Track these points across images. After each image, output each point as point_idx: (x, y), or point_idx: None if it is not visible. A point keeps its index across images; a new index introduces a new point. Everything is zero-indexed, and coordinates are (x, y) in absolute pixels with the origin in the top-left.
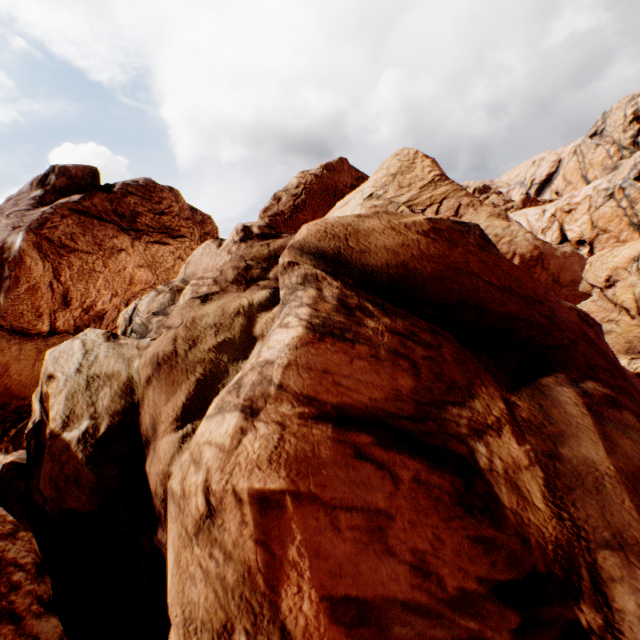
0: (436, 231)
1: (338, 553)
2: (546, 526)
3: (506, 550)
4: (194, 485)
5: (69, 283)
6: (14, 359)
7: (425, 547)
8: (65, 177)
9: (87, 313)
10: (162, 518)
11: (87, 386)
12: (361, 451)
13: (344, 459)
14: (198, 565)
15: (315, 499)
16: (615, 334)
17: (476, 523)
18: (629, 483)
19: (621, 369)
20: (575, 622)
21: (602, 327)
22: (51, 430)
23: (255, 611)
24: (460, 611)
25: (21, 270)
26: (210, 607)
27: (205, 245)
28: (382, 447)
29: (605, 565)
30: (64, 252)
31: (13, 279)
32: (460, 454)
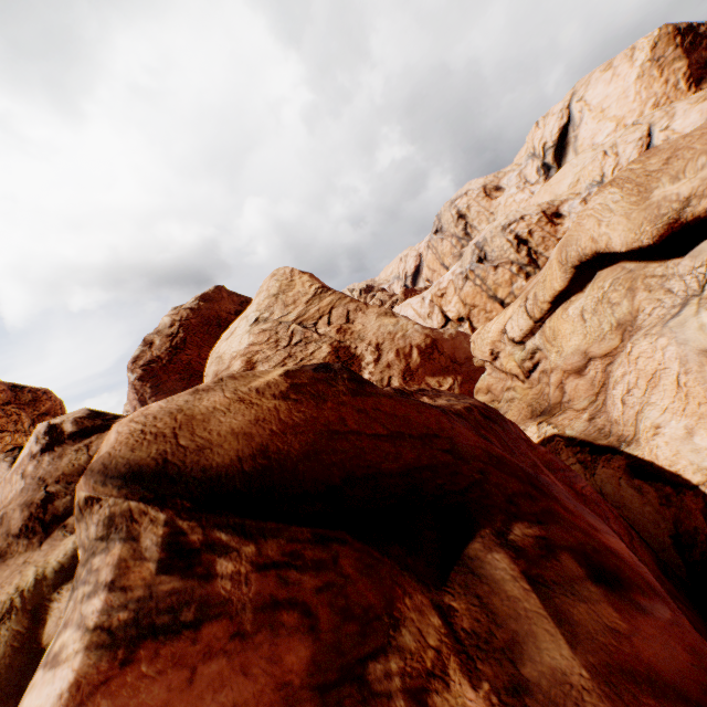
0: (297, 388)
1: None
2: None
3: None
4: None
5: None
6: None
7: None
8: None
9: None
10: None
11: None
12: None
13: None
14: None
15: None
16: (517, 400)
17: None
18: (611, 689)
19: (537, 479)
20: None
21: (505, 396)
22: None
23: None
24: None
25: None
26: None
27: None
28: None
29: None
30: None
31: None
32: None
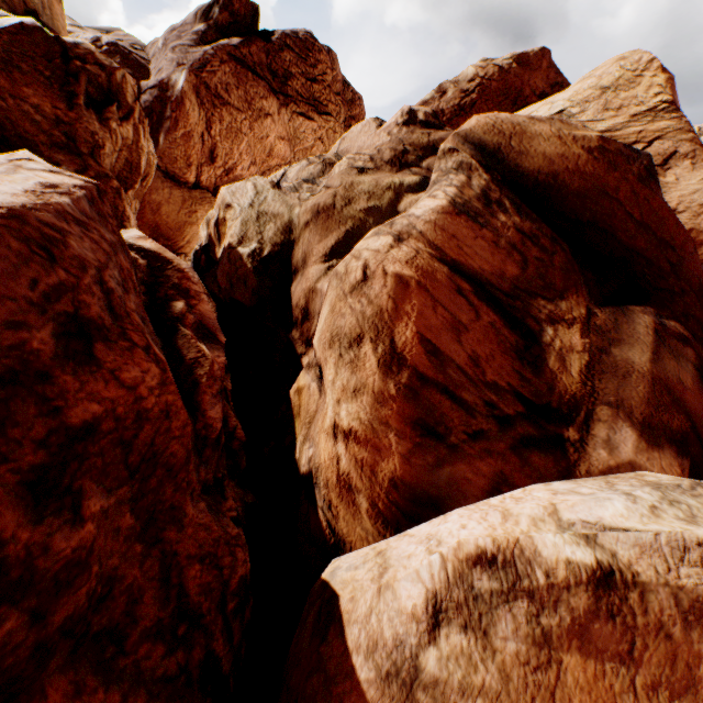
0: (602, 151)
1: (432, 321)
2: (571, 386)
3: (535, 389)
4: (355, 267)
5: (217, 139)
6: (165, 201)
7: (481, 355)
8: (227, 12)
9: (227, 175)
10: (298, 322)
11: (257, 219)
12: (461, 291)
13: (449, 288)
14: (349, 308)
15: (427, 291)
16: None
17: (521, 367)
18: (651, 381)
19: None
20: (560, 435)
21: None
22: (230, 243)
23: (379, 330)
24: (489, 389)
25: (181, 113)
26: (352, 327)
27: (365, 122)
28: (476, 297)
29: (599, 413)
30: (218, 103)
31: (173, 121)
32: (531, 329)
